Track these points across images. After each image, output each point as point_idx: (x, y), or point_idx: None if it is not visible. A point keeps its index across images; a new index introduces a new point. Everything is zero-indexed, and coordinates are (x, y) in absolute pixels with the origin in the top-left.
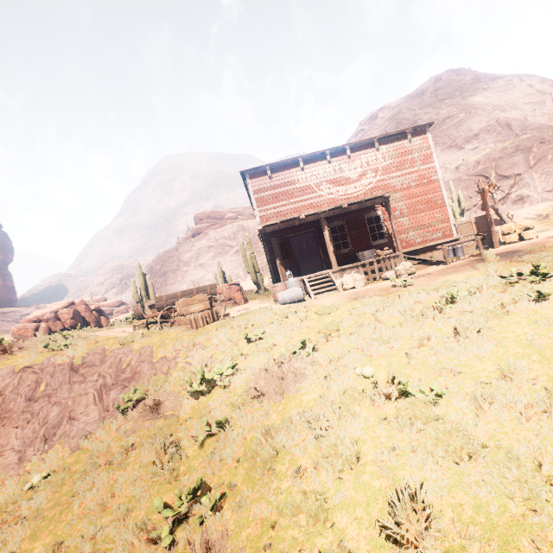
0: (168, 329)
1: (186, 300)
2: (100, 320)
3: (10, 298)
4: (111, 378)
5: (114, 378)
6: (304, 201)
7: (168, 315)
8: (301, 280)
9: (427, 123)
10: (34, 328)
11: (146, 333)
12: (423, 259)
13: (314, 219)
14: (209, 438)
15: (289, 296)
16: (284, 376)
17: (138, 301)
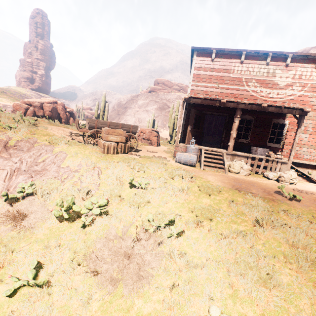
0: (90, 145)
1: (108, 129)
2: (69, 120)
3: (47, 89)
4: (26, 166)
5: (28, 167)
6: (230, 90)
7: (95, 135)
8: (200, 149)
9: None
10: (25, 108)
11: (70, 142)
12: (305, 174)
13: (232, 106)
14: (27, 286)
15: (185, 159)
16: (134, 253)
17: (96, 117)
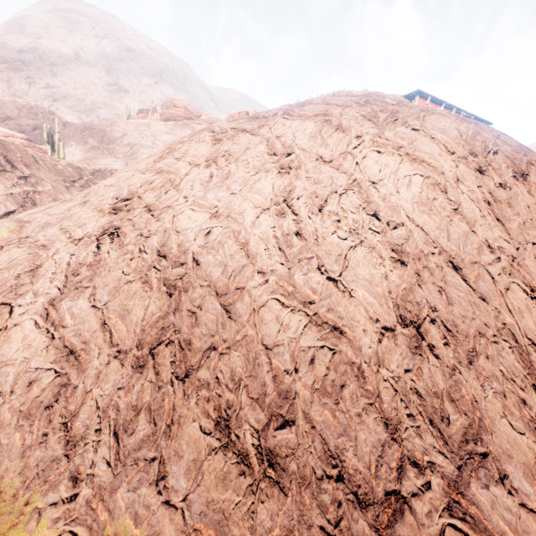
0: None
1: None
2: None
3: None
4: None
5: None
6: None
7: None
8: None
9: (491, 123)
10: None
11: None
12: None
13: None
14: None
15: None
16: None
17: None
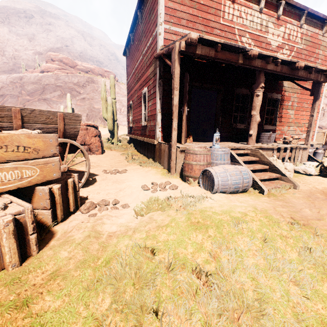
0: None
1: None
2: None
3: None
4: None
5: None
6: None
7: None
8: None
9: None
10: None
11: None
12: (309, 157)
13: (258, 67)
14: None
15: (235, 181)
16: None
17: None
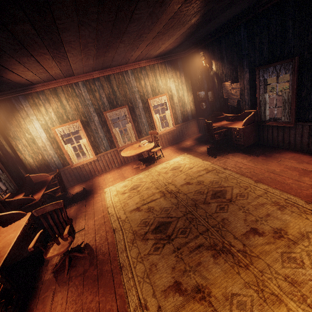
0: None
1: None
2: None
3: None
4: None
5: None
6: None
7: None
8: None
9: None
10: None
11: None
12: None
13: None
14: None
15: None
16: None
17: None
